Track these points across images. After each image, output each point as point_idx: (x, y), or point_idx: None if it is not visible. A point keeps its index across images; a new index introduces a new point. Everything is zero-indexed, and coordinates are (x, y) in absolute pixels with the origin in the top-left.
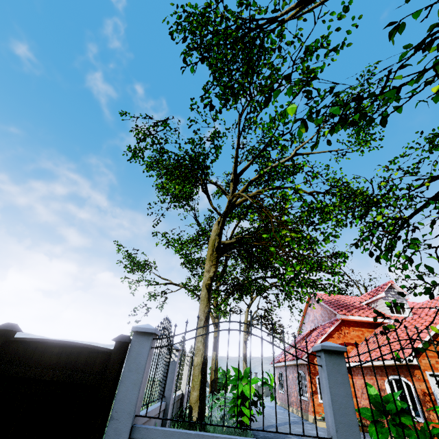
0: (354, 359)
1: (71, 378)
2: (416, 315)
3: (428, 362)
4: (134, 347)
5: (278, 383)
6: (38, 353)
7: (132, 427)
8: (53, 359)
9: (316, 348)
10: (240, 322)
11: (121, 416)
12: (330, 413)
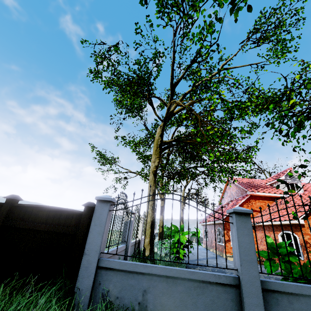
0: (257, 220)
1: (57, 229)
2: (306, 191)
3: None
4: (97, 210)
5: (204, 234)
6: (34, 214)
7: (99, 259)
8: (44, 217)
9: (229, 211)
10: (173, 194)
11: (91, 252)
12: (237, 254)
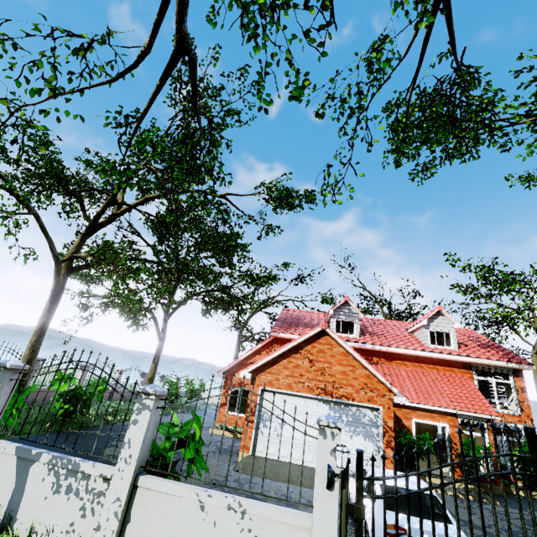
0: None
1: None
2: None
3: (267, 378)
4: None
5: None
6: None
7: None
8: None
9: None
10: None
11: None
12: None
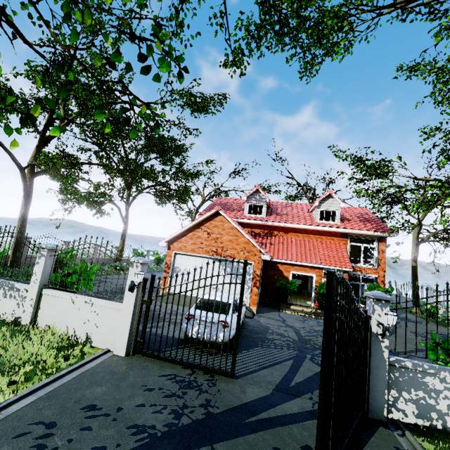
0: None
1: None
2: None
3: (178, 246)
4: None
5: None
6: None
7: None
8: None
9: None
10: None
11: None
12: None
